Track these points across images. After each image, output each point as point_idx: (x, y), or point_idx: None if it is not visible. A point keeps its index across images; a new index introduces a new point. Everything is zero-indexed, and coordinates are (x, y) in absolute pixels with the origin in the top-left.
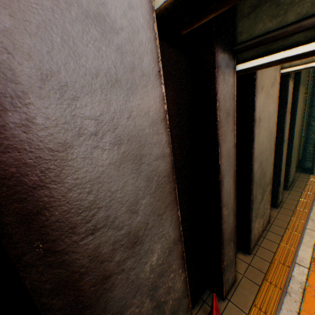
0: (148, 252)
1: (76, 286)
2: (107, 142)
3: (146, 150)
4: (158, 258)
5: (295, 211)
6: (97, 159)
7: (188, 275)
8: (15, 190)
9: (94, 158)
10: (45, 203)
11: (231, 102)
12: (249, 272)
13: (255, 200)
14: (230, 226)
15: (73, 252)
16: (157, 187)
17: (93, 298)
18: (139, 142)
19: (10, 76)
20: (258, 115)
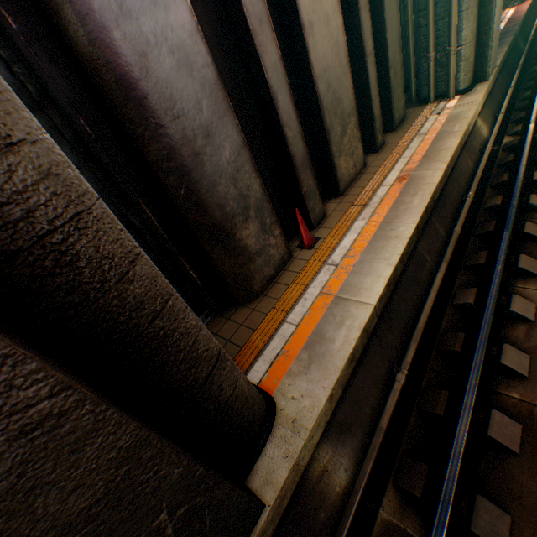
0: (221, 147)
1: (180, 154)
2: (165, 52)
3: (193, 60)
4: (231, 156)
5: (395, 149)
6: (163, 65)
7: (274, 208)
8: (131, 83)
9: (162, 64)
10: (147, 92)
11: (261, 6)
12: (338, 207)
13: (332, 132)
14: (301, 153)
15: (171, 129)
16: (211, 94)
17: (193, 166)
18: (186, 53)
19: (108, 10)
20: (307, 20)
